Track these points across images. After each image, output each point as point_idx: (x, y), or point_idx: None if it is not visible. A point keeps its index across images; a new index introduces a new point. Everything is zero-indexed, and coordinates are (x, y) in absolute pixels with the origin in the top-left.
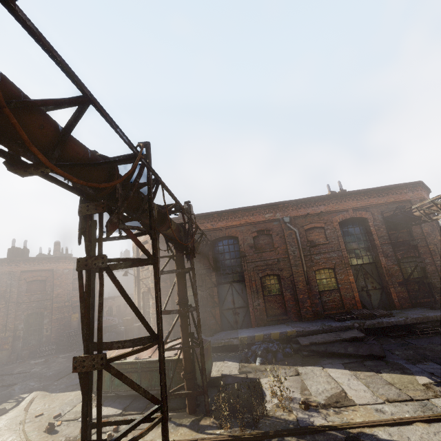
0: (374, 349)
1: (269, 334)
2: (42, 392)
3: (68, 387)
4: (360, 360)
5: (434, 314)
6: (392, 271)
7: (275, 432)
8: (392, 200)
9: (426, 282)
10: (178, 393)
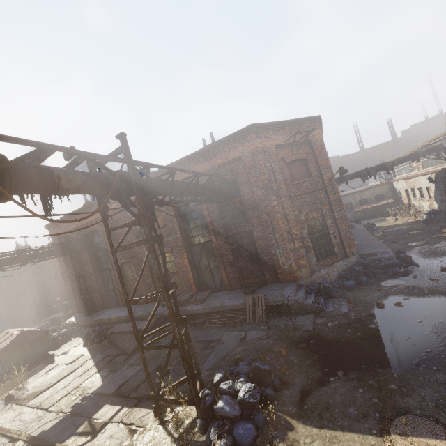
0: (132, 345)
1: (110, 318)
2: None
3: None
4: (121, 353)
5: (230, 303)
6: (223, 251)
7: None
8: (220, 163)
9: (260, 260)
10: None
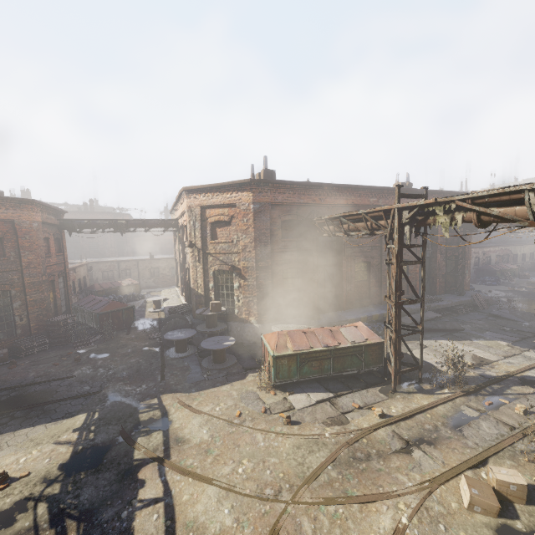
0: (455, 325)
1: (372, 316)
2: (176, 394)
3: (198, 384)
4: (448, 333)
5: (465, 299)
6: (441, 266)
7: (483, 384)
8: None
9: (455, 276)
10: (404, 370)
